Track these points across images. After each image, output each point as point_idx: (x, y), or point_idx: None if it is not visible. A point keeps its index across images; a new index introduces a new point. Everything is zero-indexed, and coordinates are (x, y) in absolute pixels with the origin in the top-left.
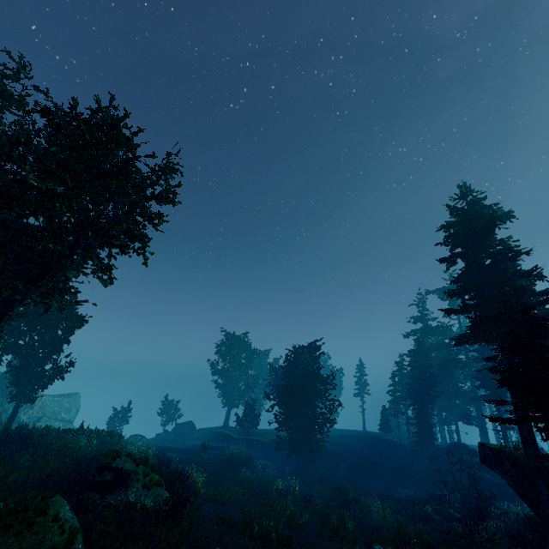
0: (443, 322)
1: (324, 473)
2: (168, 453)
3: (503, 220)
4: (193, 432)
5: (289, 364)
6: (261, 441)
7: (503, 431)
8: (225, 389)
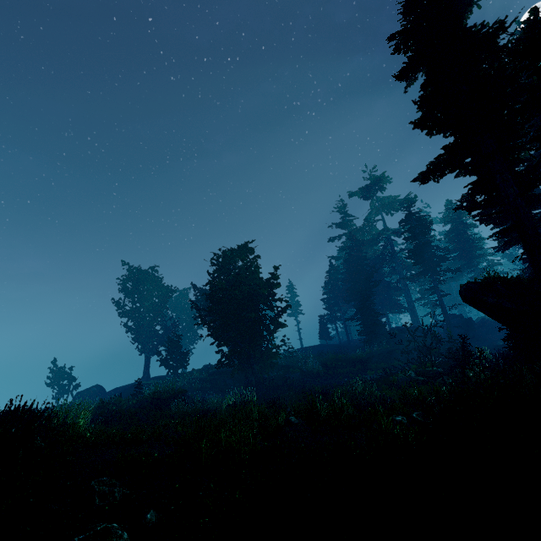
0: (369, 220)
1: (280, 383)
2: None
3: (470, 8)
4: (102, 396)
5: (217, 271)
6: (194, 379)
7: (440, 300)
8: (138, 336)
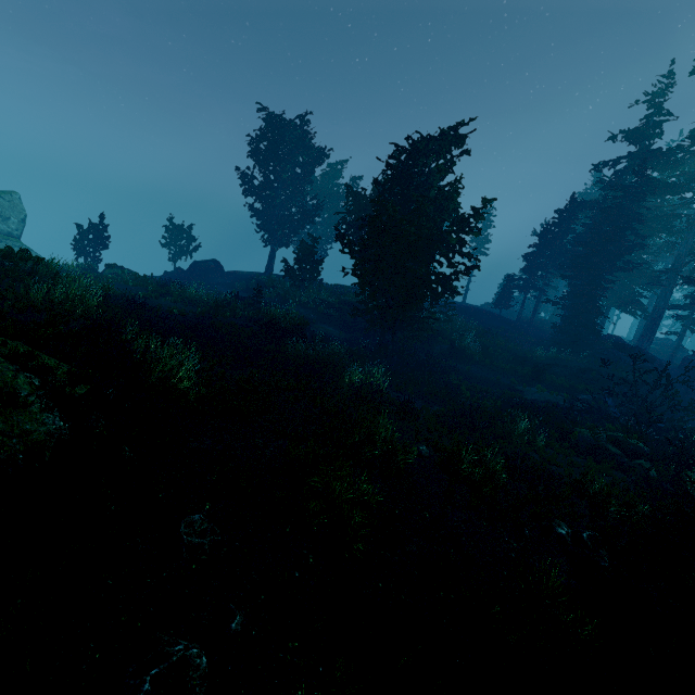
0: None
1: (420, 358)
2: (166, 301)
3: None
4: (219, 276)
5: (393, 172)
6: (321, 300)
7: None
8: (266, 218)
